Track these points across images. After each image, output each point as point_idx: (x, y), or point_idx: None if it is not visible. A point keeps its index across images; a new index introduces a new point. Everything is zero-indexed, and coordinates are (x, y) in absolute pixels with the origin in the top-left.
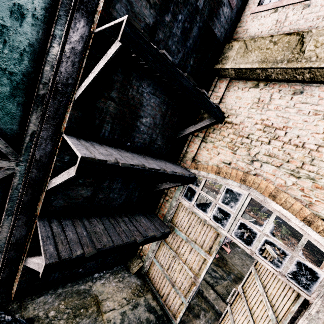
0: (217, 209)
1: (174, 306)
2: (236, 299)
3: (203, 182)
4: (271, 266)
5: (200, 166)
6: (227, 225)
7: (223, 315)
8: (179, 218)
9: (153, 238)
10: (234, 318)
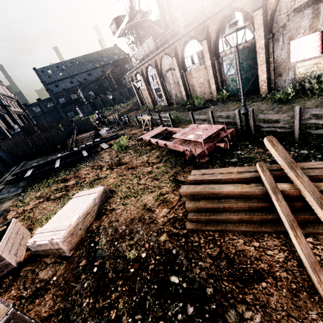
0: None
1: None
2: None
3: None
4: None
5: None
6: None
7: None
8: None
9: None
10: None
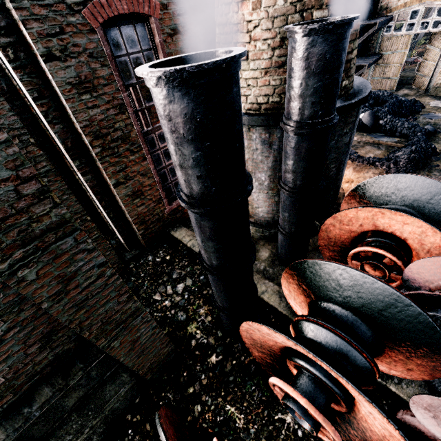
0: (408, 25)
1: (391, 86)
2: (420, 67)
3: (396, 17)
4: (436, 30)
5: (393, 9)
6: (414, 29)
7: (413, 80)
8: (384, 47)
9: (379, 58)
10: (420, 73)
